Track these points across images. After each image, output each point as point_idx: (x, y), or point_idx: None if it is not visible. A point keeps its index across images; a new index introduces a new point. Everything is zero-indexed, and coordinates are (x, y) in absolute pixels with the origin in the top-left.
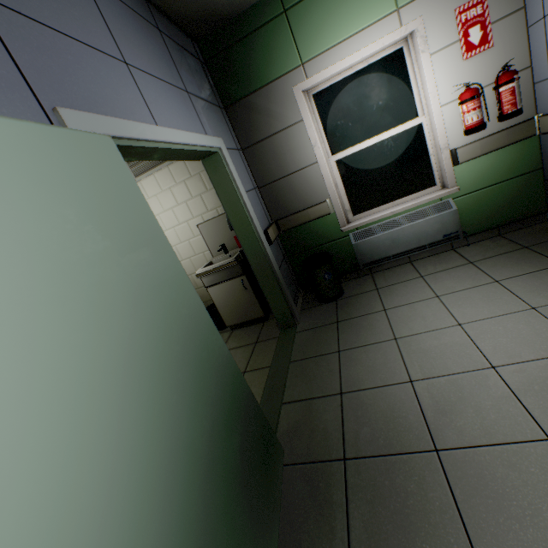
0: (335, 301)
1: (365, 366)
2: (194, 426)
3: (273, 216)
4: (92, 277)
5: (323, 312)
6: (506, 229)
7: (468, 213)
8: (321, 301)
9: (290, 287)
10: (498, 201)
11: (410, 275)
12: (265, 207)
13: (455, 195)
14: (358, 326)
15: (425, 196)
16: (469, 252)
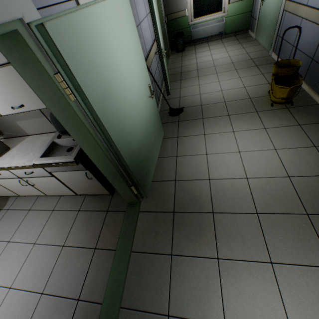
0: (182, 52)
1: (187, 63)
2: (163, 48)
3: (166, 13)
4: (157, 14)
5: (178, 55)
6: (237, 34)
7: (228, 25)
8: (177, 52)
9: (168, 45)
10: (237, 22)
11: (206, 45)
12: (164, 8)
13: (226, 17)
14: (187, 57)
15: (217, 15)
16: (224, 40)
